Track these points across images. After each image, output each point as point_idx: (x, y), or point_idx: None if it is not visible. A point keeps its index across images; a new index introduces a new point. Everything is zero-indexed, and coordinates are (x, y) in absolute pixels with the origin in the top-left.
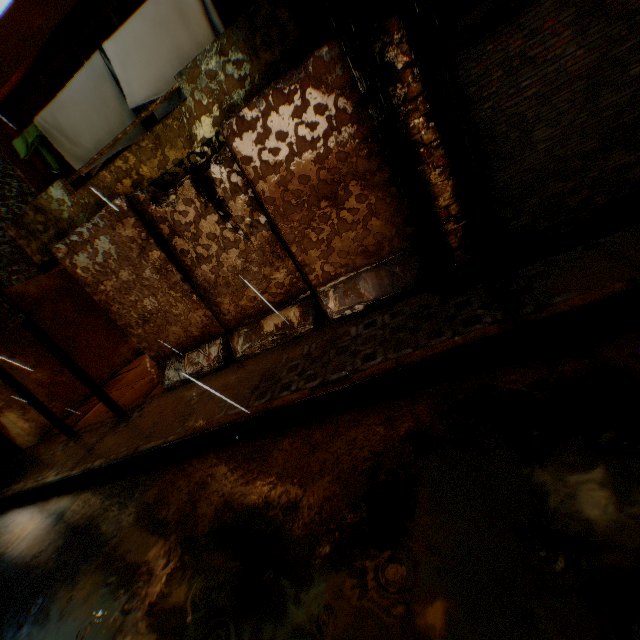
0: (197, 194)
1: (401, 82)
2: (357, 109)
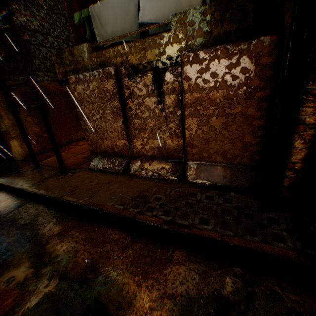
0: (152, 83)
1: (313, 81)
2: (266, 80)
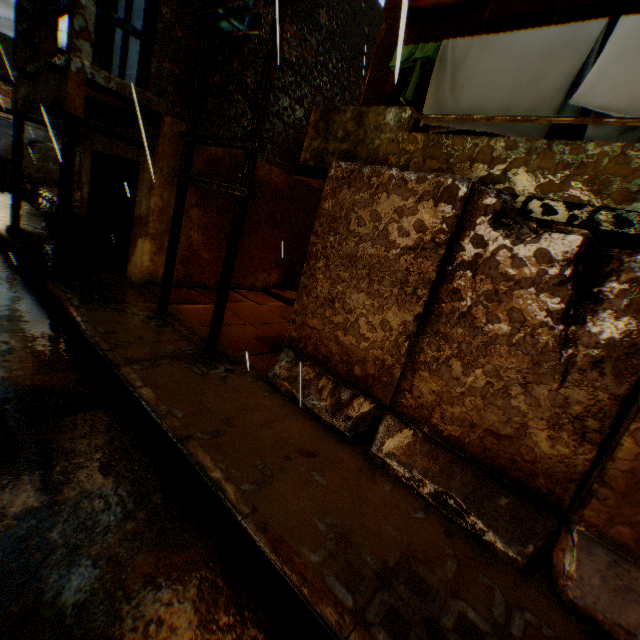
0: (569, 260)
1: None
2: None
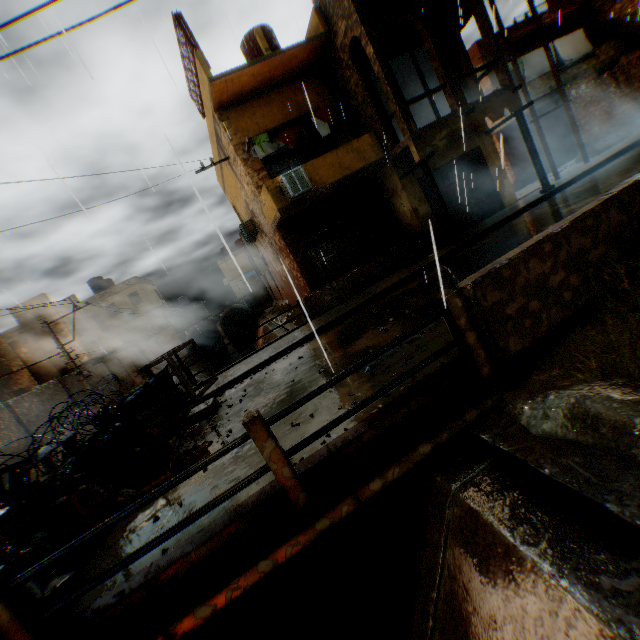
0: (609, 78)
1: None
2: None
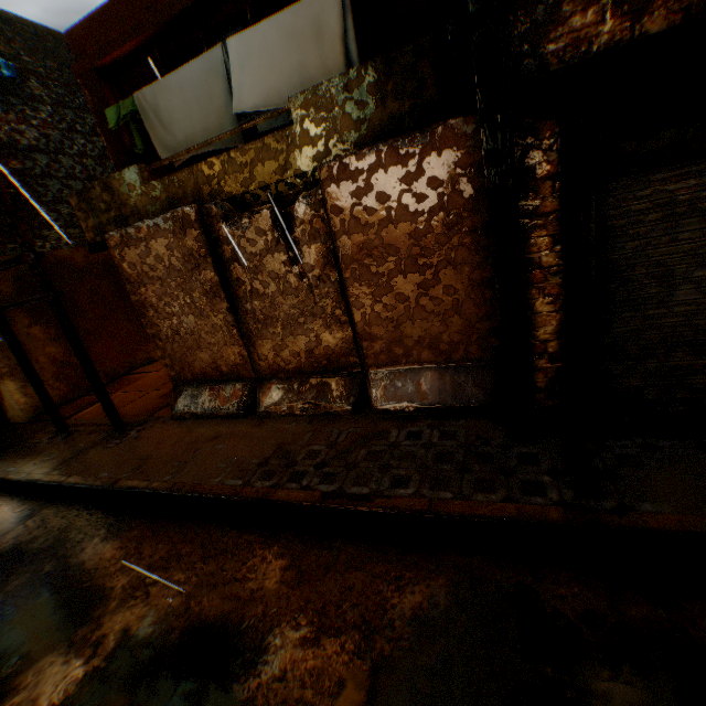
0: (272, 227)
1: (536, 191)
2: (476, 195)
